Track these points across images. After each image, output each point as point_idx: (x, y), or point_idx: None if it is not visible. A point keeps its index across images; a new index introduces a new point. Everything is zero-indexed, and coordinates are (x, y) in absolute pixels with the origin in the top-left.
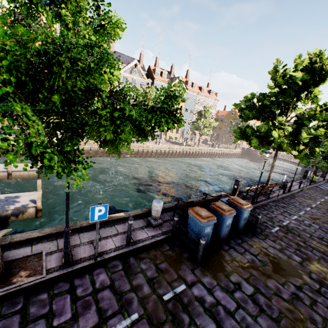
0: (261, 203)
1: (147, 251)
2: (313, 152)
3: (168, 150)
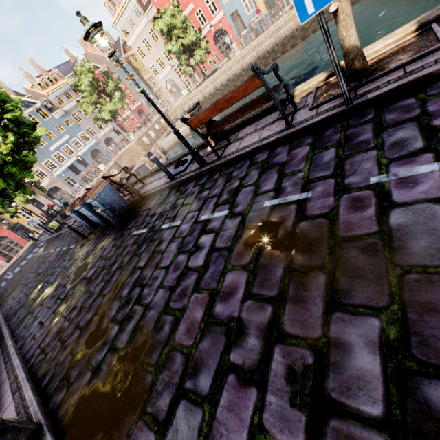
0: (224, 160)
1: None
2: None
3: None
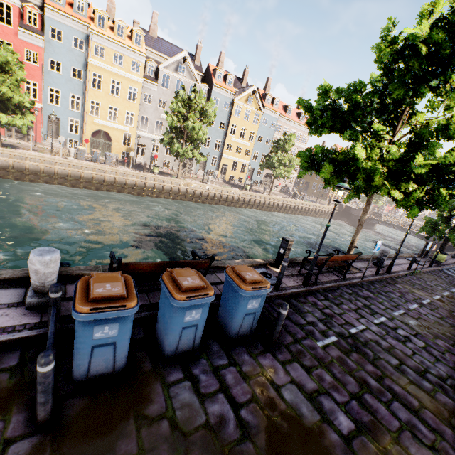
0: (324, 285)
1: None
2: (435, 198)
3: (220, 194)
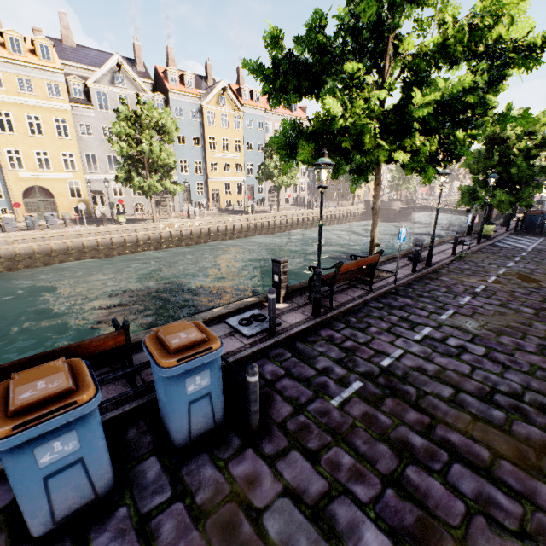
0: (344, 308)
1: None
2: (452, 147)
3: (216, 227)
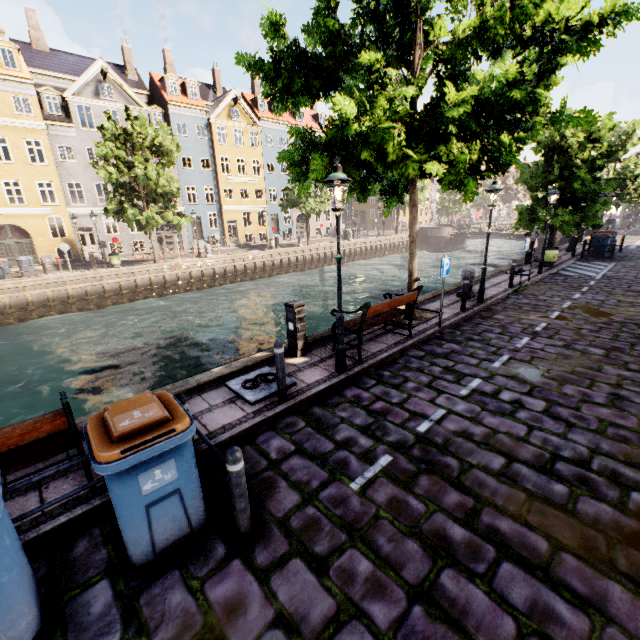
0: (376, 359)
1: None
2: (496, 154)
3: (233, 265)
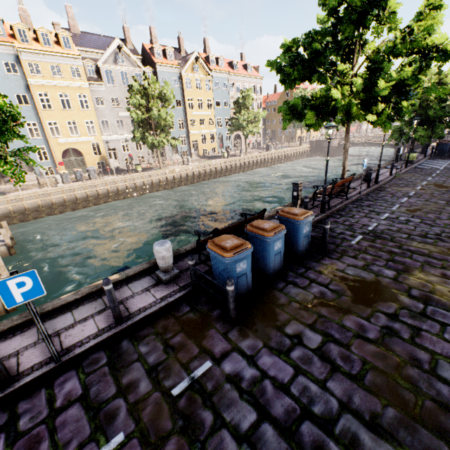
0: (336, 208)
1: (153, 323)
2: (400, 110)
3: (203, 169)
